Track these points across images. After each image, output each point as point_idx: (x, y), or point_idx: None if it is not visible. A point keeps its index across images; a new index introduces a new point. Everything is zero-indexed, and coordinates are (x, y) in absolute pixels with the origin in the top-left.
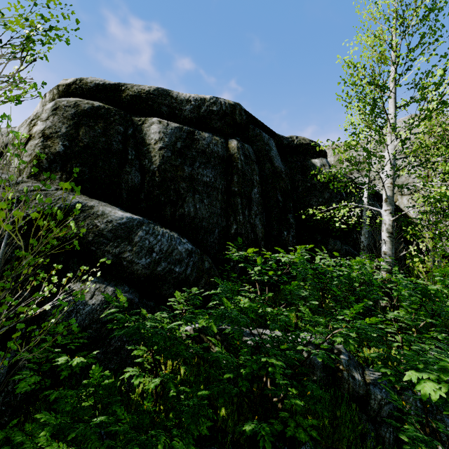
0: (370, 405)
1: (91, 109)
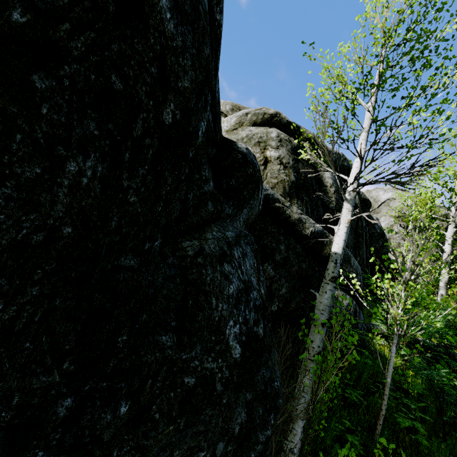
0: None
1: (298, 147)
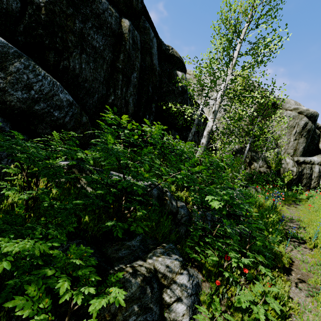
0: (177, 217)
1: None
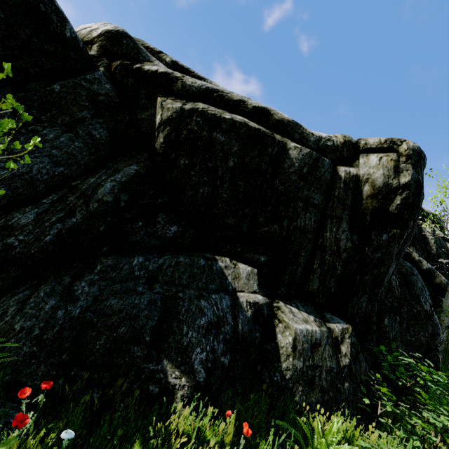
0: None
1: None
